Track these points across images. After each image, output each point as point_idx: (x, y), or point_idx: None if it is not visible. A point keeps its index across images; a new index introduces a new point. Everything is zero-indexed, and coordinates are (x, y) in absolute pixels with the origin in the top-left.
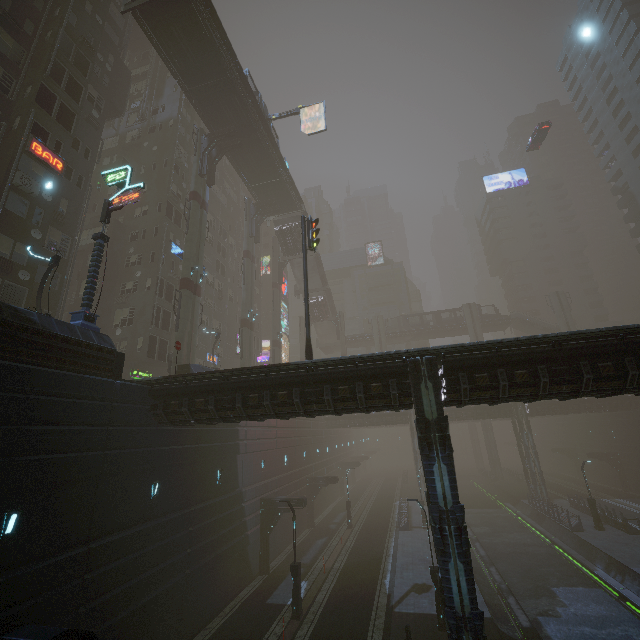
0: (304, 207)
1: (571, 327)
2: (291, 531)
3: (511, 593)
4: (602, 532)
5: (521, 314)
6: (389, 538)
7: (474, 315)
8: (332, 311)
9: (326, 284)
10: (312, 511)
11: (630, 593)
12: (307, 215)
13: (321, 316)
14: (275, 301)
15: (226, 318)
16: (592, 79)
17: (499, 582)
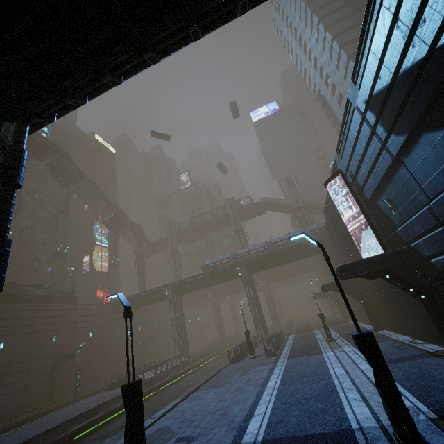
0: (66, 149)
1: (298, 200)
2: (4, 410)
3: (48, 443)
4: (251, 360)
5: (268, 198)
6: (80, 400)
7: (232, 206)
8: (128, 224)
9: (111, 204)
10: (53, 387)
11: (147, 422)
12: (67, 155)
13: (118, 229)
14: (58, 223)
15: (14, 242)
16: (286, 28)
17: (67, 432)
